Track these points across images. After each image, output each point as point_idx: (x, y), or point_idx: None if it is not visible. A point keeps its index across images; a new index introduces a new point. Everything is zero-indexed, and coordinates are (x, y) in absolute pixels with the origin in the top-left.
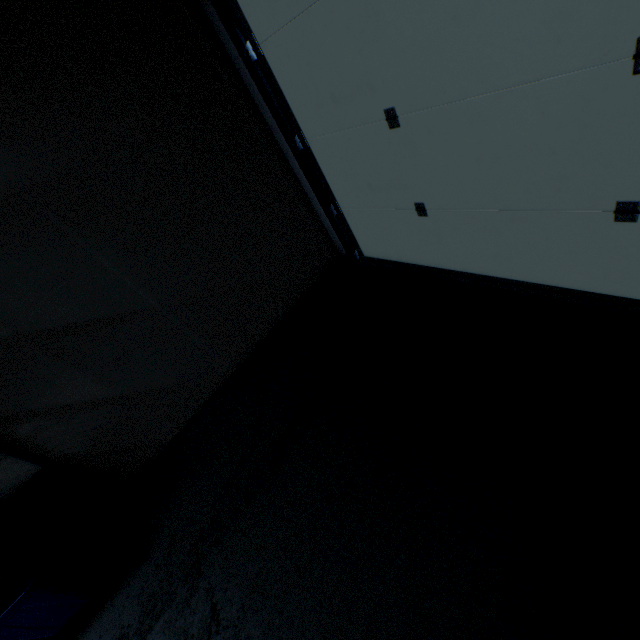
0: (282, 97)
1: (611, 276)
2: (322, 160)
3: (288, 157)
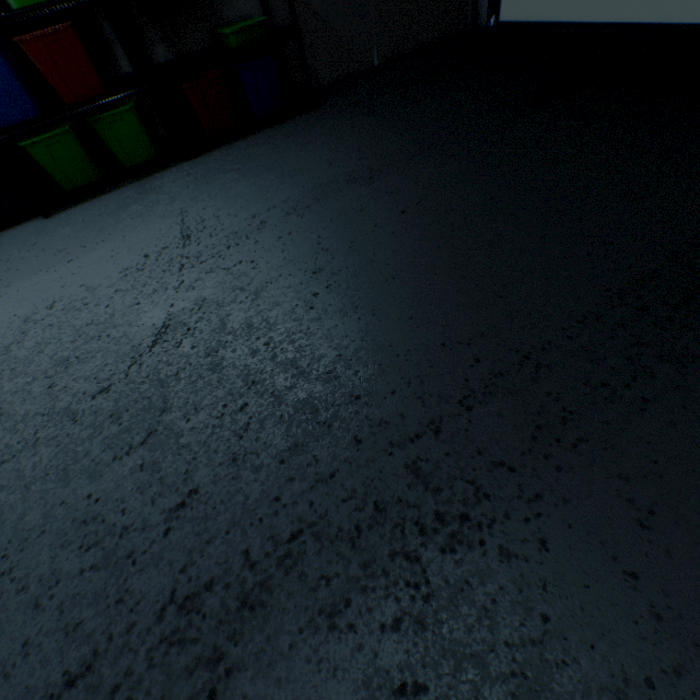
0: None
1: (654, 3)
2: None
3: None
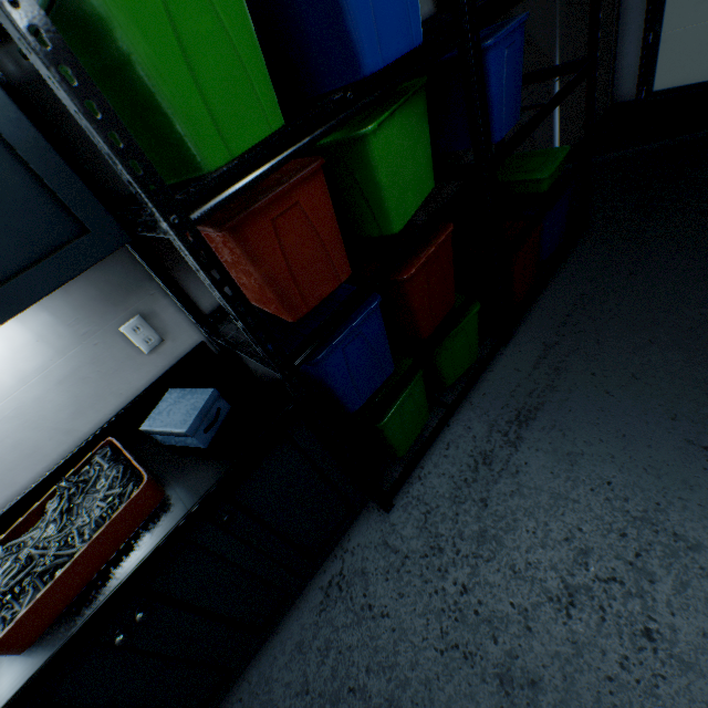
0: None
1: None
2: None
3: None
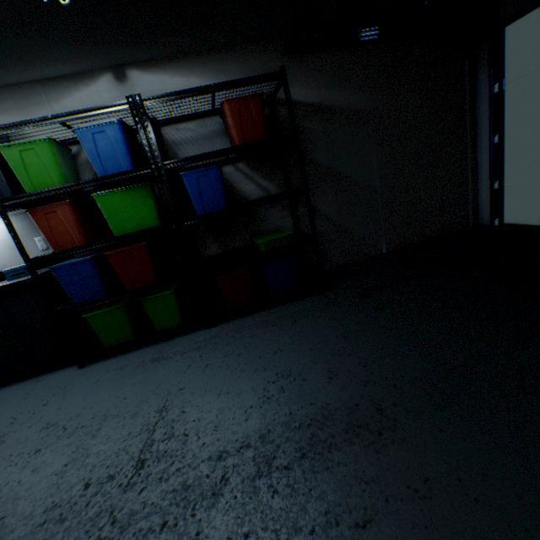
0: (501, 112)
1: None
2: (508, 149)
3: (478, 151)
